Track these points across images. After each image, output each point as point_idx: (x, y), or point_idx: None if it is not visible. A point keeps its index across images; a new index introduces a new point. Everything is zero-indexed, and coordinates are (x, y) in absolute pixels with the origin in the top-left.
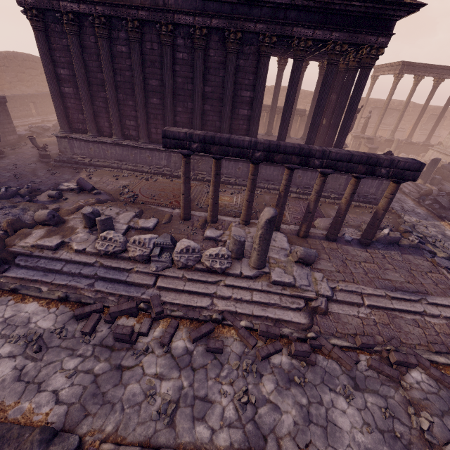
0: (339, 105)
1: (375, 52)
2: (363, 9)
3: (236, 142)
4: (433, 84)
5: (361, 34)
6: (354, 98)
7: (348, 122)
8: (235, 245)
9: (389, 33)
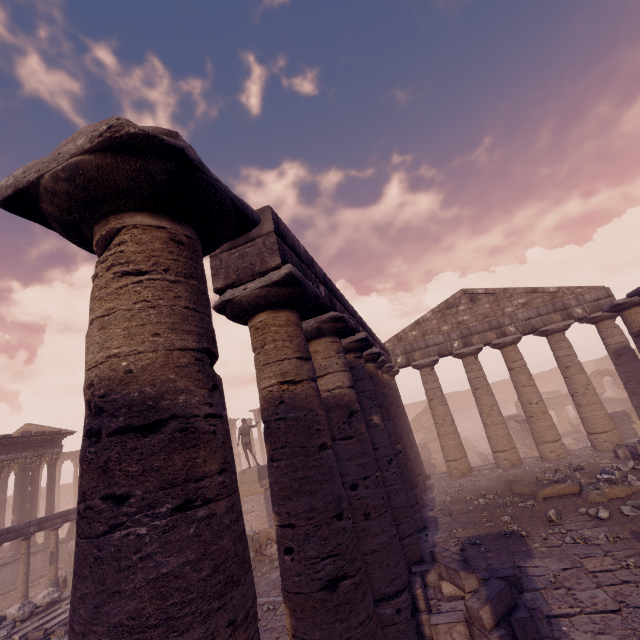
0: (34, 496)
1: (56, 456)
2: (41, 438)
3: (14, 528)
4: (74, 465)
5: (43, 450)
6: (52, 485)
7: (53, 502)
8: (54, 584)
9: (61, 446)
